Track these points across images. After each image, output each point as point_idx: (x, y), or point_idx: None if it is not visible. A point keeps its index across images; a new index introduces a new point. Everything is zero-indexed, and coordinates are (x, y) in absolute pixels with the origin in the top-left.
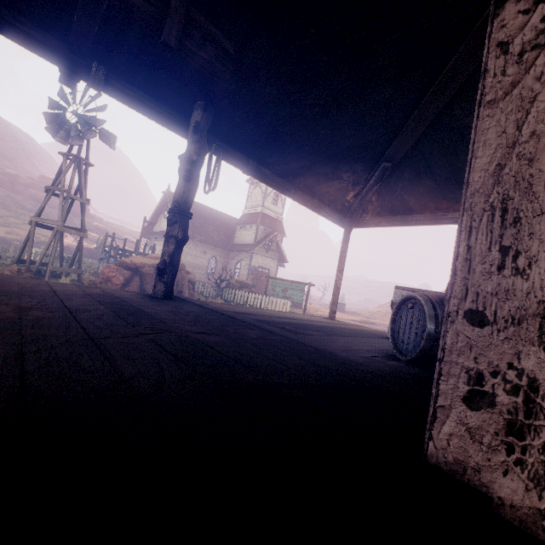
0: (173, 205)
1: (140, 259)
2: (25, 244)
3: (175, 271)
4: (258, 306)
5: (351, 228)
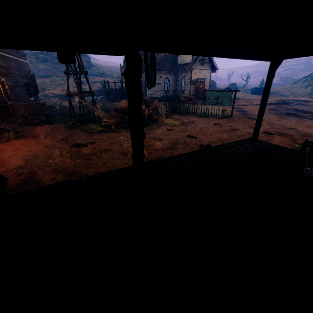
0: (129, 116)
1: (124, 103)
2: (70, 108)
3: (143, 156)
4: (199, 112)
5: (277, 66)
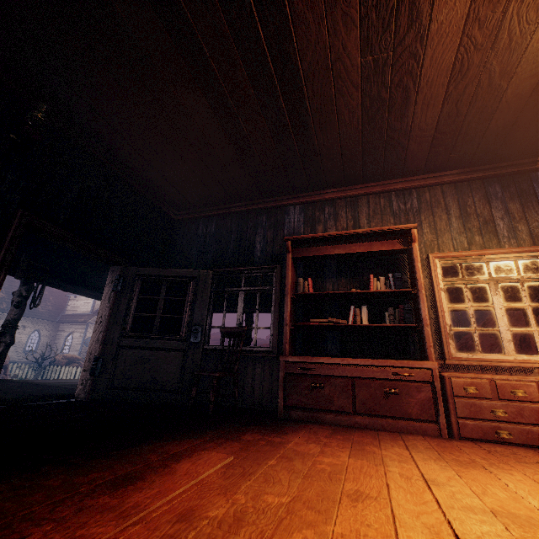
0: (5, 322)
1: None
2: None
3: (3, 363)
4: None
5: None
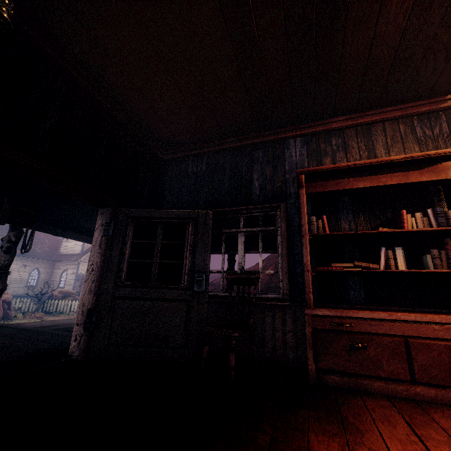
0: None
1: None
2: None
3: None
4: None
5: None
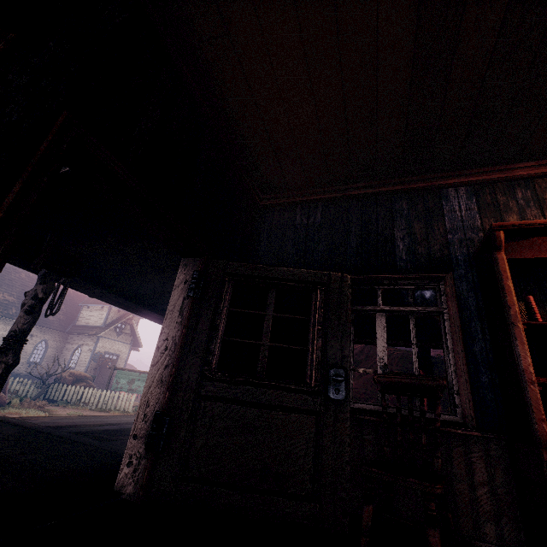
0: (9, 334)
1: None
2: None
3: None
4: (95, 403)
5: None
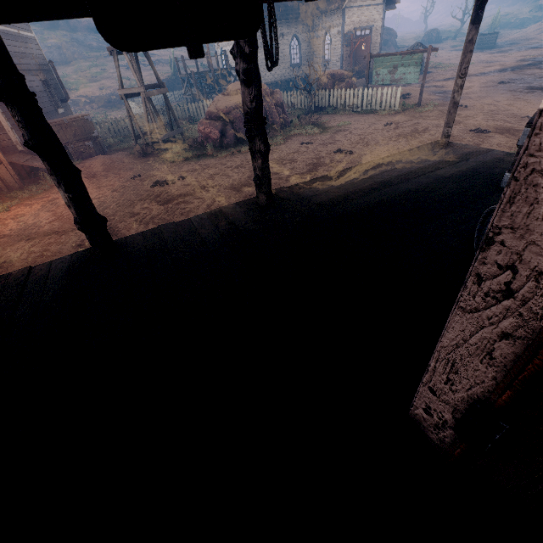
0: (245, 119)
1: (222, 102)
2: (130, 121)
3: (269, 180)
4: (359, 105)
5: None
